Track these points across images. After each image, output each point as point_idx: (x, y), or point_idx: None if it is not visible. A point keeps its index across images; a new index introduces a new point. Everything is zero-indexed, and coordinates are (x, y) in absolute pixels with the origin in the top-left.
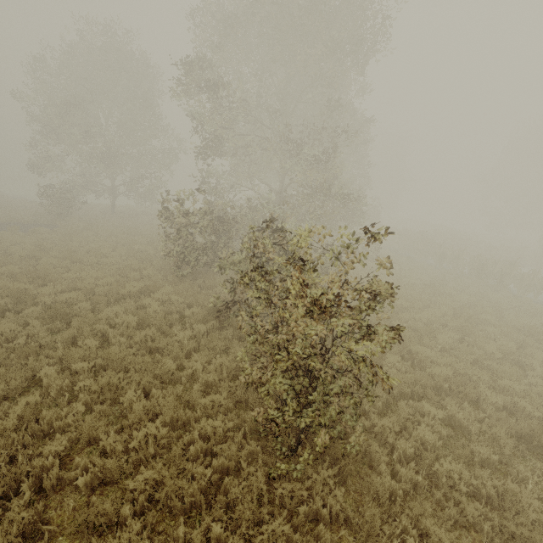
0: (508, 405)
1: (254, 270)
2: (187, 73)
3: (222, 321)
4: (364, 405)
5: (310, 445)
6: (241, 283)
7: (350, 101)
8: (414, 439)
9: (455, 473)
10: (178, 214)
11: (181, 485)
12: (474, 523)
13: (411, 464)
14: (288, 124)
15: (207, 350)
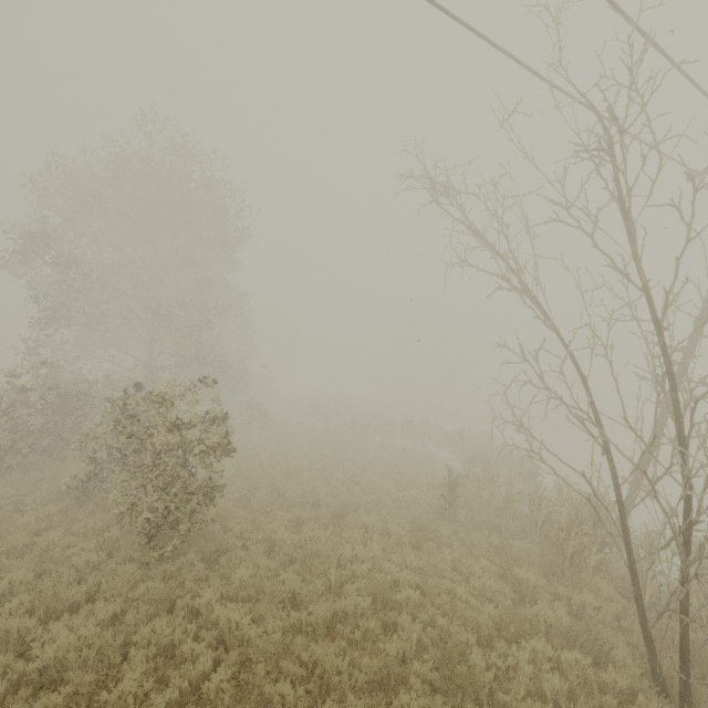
0: (339, 503)
1: (128, 418)
2: (26, 240)
3: (80, 499)
4: (231, 526)
5: (181, 555)
6: (115, 431)
7: (224, 277)
8: (266, 533)
9: (284, 535)
10: (9, 391)
11: (62, 592)
12: (296, 561)
13: (260, 545)
14: (156, 298)
15: (65, 523)
